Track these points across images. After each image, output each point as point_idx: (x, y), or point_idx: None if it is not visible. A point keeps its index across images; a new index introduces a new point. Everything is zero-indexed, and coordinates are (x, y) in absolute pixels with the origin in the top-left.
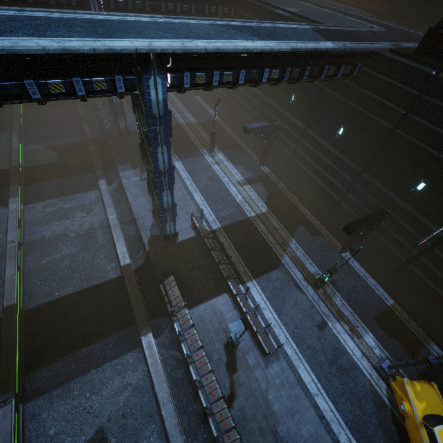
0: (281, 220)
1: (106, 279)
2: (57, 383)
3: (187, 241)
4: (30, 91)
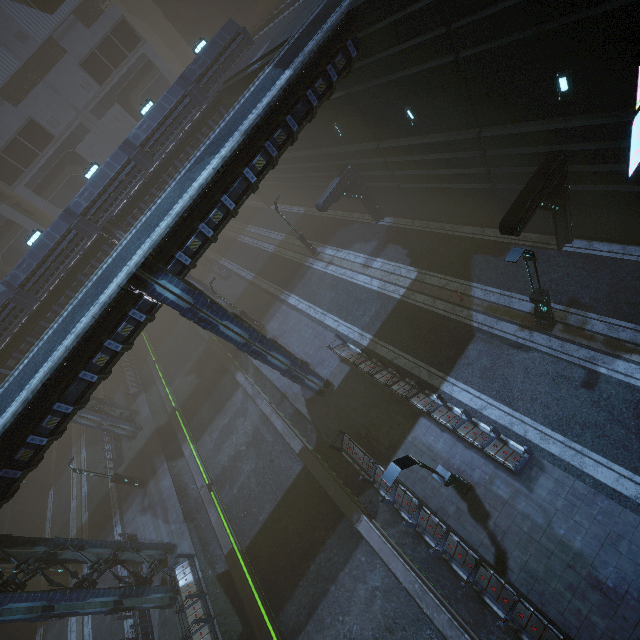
0: (442, 271)
1: (293, 477)
2: (307, 616)
3: (344, 382)
4: (89, 379)
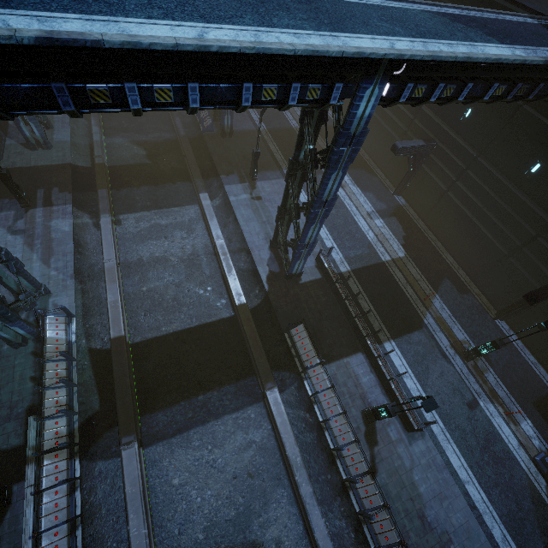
0: (422, 269)
1: (217, 318)
2: (176, 431)
3: (312, 284)
4: (243, 97)
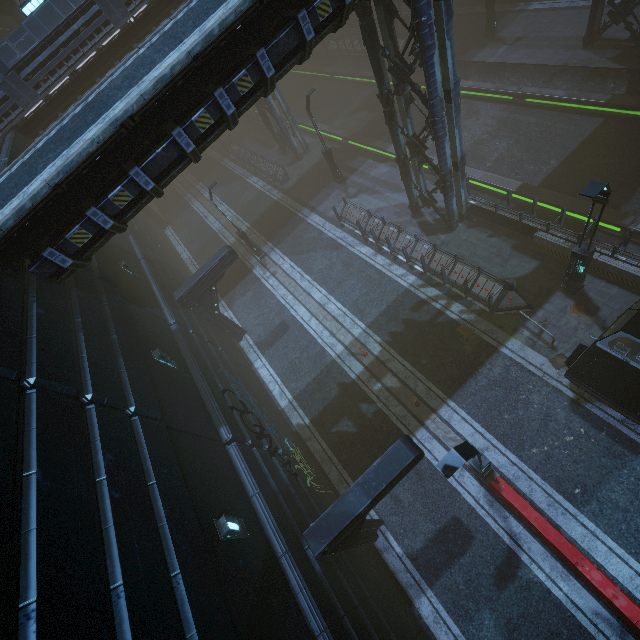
0: None
1: (589, 132)
2: None
3: None
4: None
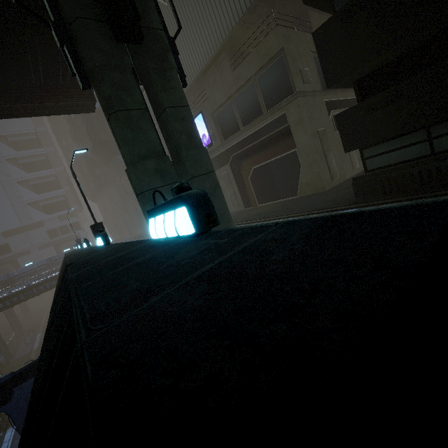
0: None
1: None
2: None
3: None
4: None
